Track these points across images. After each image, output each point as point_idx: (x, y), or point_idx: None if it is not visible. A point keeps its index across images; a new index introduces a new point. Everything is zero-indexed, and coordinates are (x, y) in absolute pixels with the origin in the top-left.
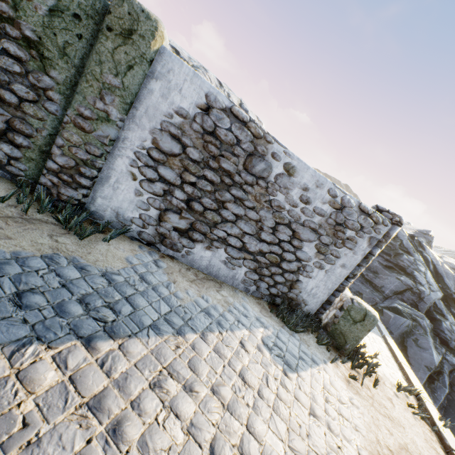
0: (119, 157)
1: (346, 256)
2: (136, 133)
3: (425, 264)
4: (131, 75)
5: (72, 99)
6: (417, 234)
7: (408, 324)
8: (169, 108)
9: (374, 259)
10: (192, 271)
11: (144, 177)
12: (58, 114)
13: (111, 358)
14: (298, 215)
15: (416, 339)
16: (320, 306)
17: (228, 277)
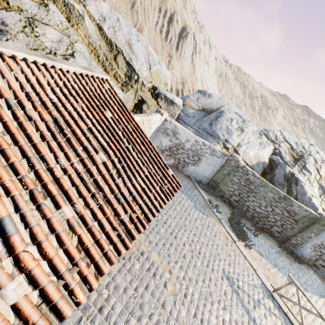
0: (308, 243)
1: None
2: (316, 240)
3: None
4: (321, 231)
5: (301, 231)
6: None
7: None
8: None
9: None
10: (323, 278)
11: (314, 249)
12: (295, 232)
13: (324, 302)
14: None
15: None
16: None
17: None
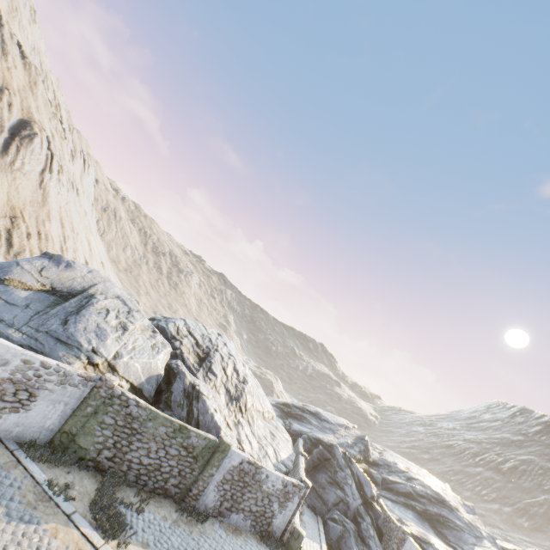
0: (212, 484)
1: (290, 505)
2: (219, 475)
3: (352, 477)
4: (222, 460)
5: (203, 471)
6: (357, 441)
7: (340, 530)
8: (230, 465)
9: (323, 475)
10: (231, 526)
11: (218, 489)
12: (196, 475)
13: None
14: (271, 491)
15: (346, 541)
16: (282, 532)
17: (244, 525)
